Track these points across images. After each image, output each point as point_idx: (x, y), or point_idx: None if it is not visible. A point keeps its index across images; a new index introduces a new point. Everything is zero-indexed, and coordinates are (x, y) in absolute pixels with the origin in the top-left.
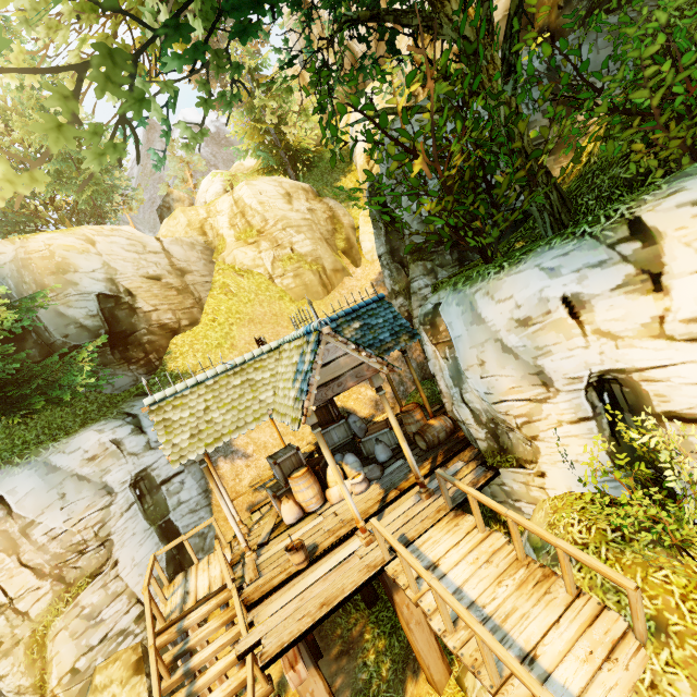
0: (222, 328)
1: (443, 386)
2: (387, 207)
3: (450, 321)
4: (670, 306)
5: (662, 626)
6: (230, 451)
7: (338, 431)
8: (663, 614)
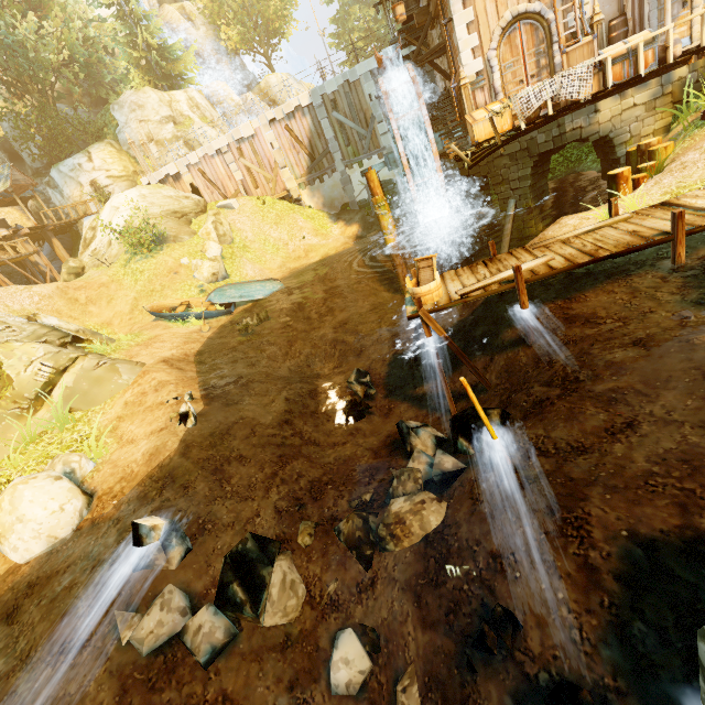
0: None
1: (59, 203)
2: (12, 153)
3: (54, 176)
4: (96, 165)
5: None
6: None
7: None
8: None
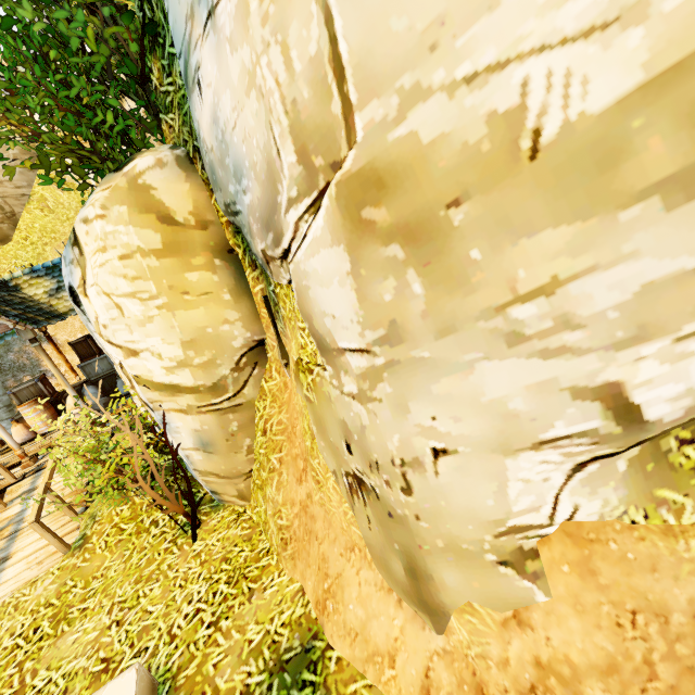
0: (35, 248)
1: None
2: None
3: None
4: (94, 311)
5: (84, 544)
6: (38, 371)
7: (101, 364)
8: (93, 536)
